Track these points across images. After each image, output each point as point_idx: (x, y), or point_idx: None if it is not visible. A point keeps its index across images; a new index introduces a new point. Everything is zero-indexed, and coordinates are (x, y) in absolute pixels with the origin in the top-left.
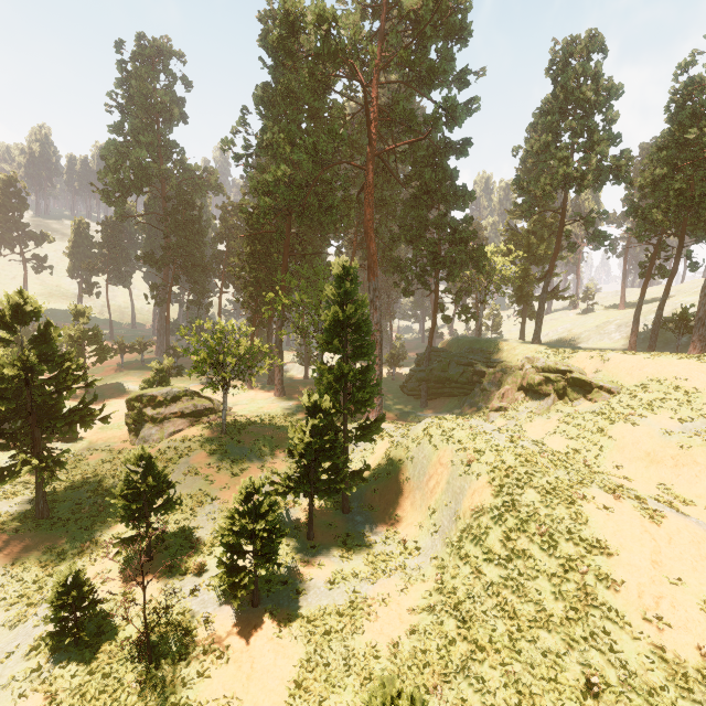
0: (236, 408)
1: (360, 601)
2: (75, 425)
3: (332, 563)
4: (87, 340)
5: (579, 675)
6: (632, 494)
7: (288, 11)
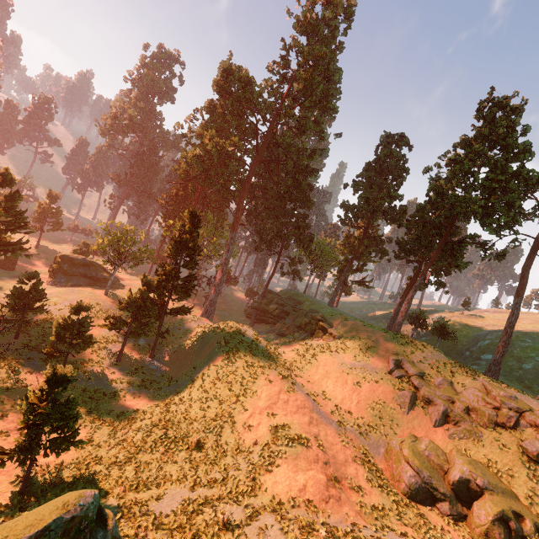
0: (127, 287)
1: (121, 394)
2: (16, 260)
3: (121, 374)
4: (51, 214)
5: (195, 441)
6: (292, 381)
7: (225, 70)
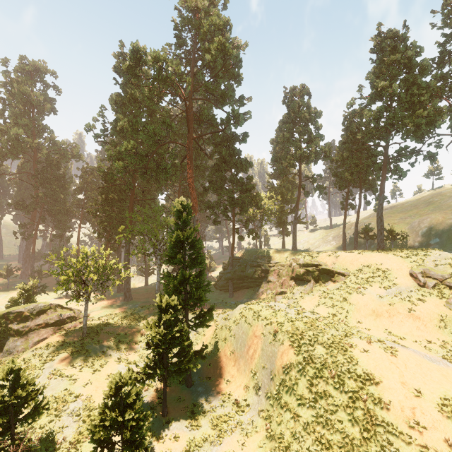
0: (93, 314)
1: None
2: None
3: (185, 433)
4: None
5: None
6: (375, 339)
7: (136, 52)
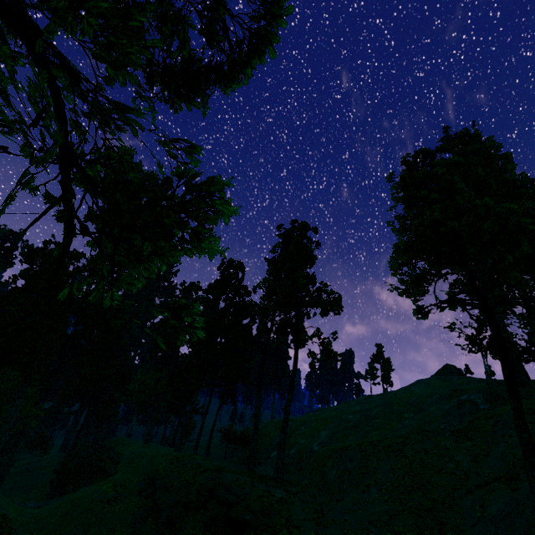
0: None
1: None
2: None
3: None
4: None
5: None
6: None
7: (30, 250)
